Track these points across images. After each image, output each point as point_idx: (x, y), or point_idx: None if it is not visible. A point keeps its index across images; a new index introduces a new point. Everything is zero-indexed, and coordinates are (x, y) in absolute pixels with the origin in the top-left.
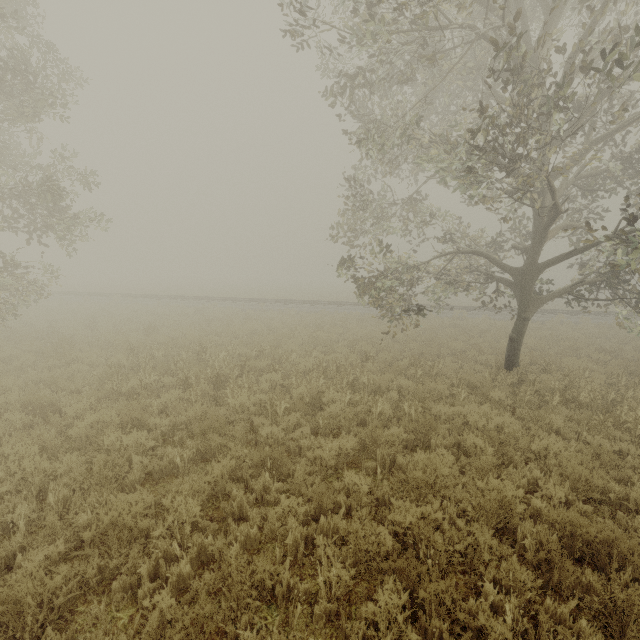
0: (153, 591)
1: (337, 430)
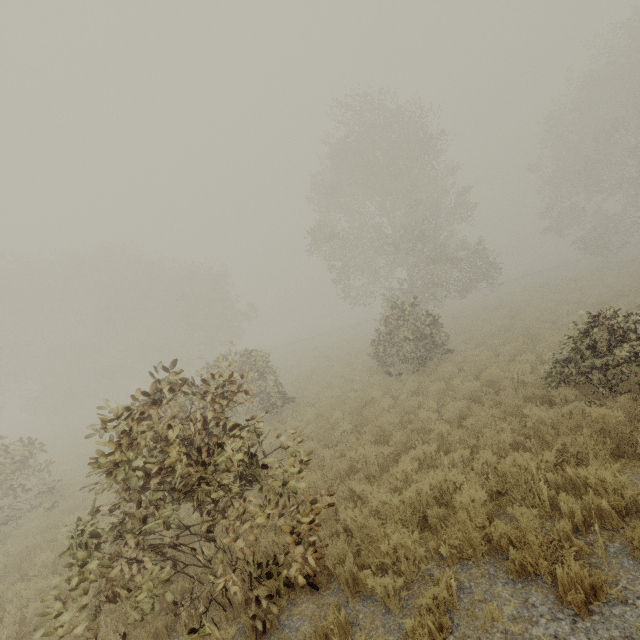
0: None
1: None
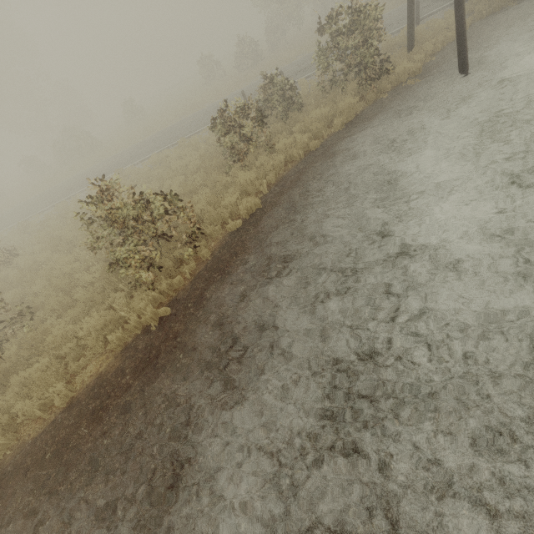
0: None
1: None
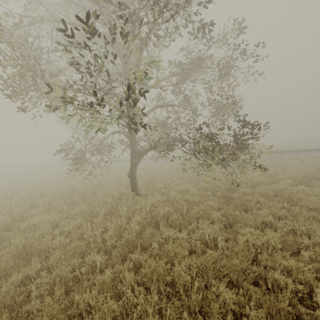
0: None
1: None
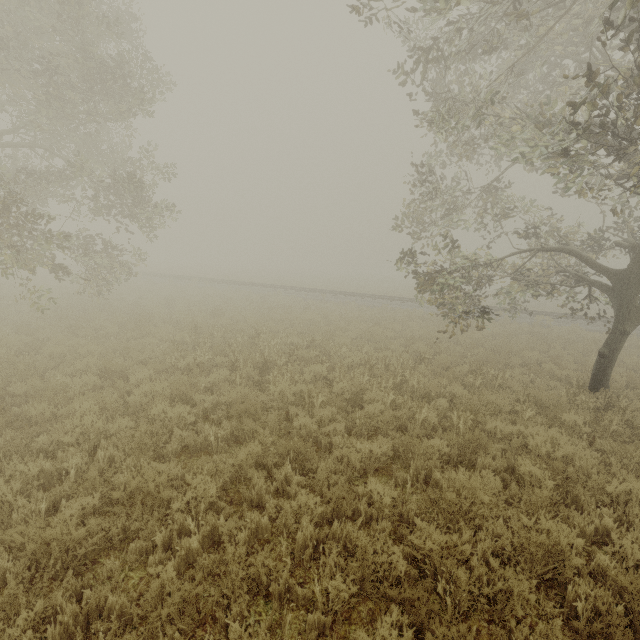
0: (163, 559)
1: (373, 432)
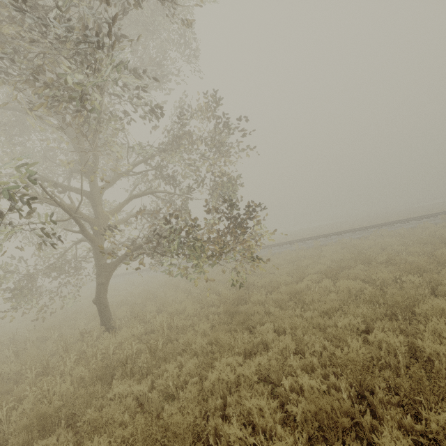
0: None
1: None
